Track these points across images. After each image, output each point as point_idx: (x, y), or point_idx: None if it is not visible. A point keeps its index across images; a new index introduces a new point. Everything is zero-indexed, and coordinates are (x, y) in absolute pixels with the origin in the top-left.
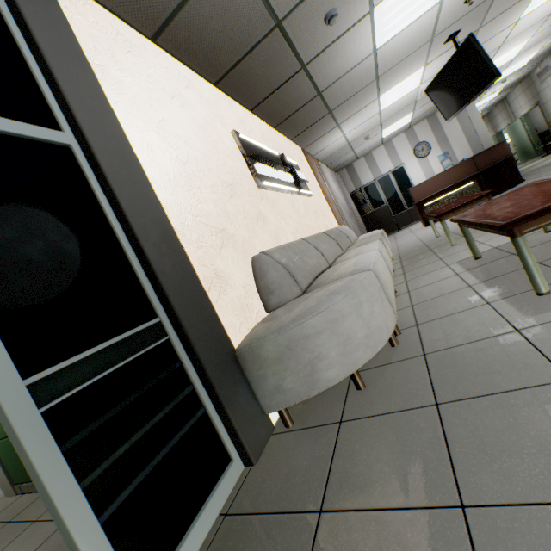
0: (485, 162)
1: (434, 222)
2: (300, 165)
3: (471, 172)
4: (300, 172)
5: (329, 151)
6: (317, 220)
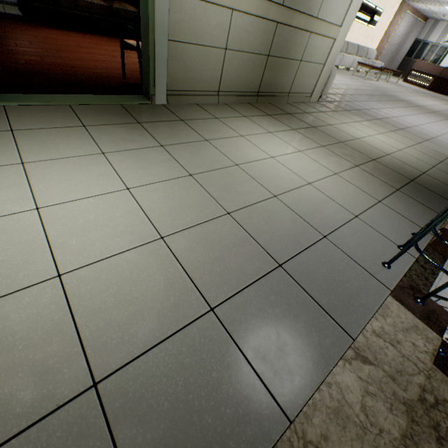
0: (445, 74)
1: (406, 82)
2: (386, 11)
3: (437, 74)
4: (377, 17)
5: (420, 8)
6: (364, 40)
